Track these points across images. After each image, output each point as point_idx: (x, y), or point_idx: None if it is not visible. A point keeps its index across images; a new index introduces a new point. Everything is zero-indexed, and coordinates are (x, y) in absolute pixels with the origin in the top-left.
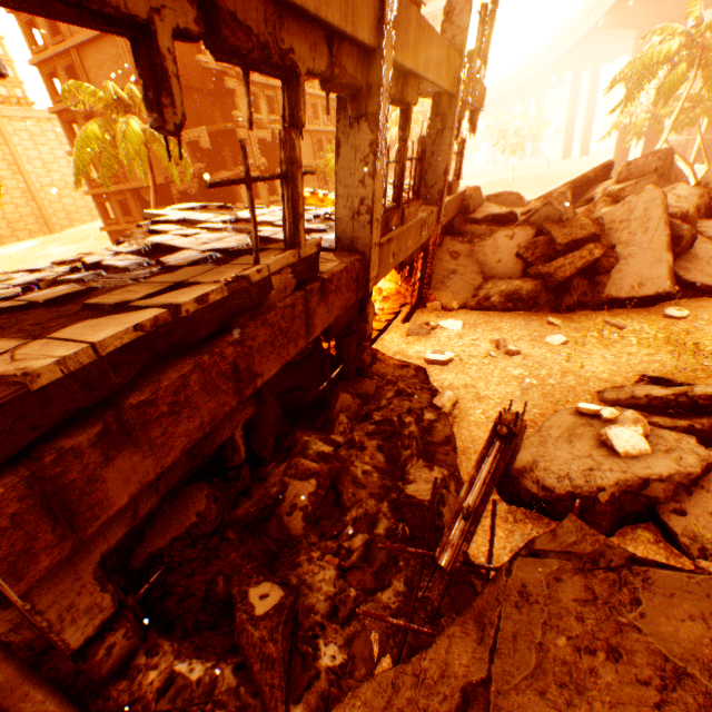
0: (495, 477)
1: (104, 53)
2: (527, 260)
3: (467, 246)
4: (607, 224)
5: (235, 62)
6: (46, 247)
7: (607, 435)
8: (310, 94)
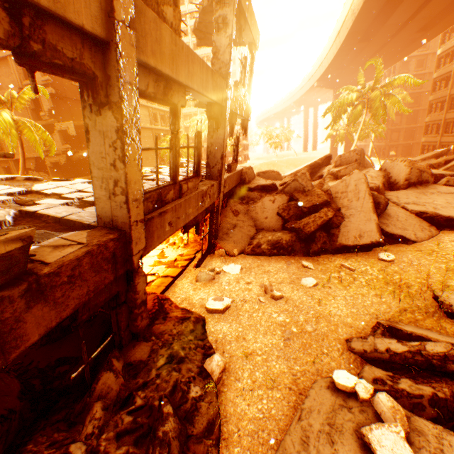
0: None
1: None
2: (285, 218)
3: (245, 206)
4: (334, 193)
5: None
6: None
7: (371, 441)
8: (152, 107)
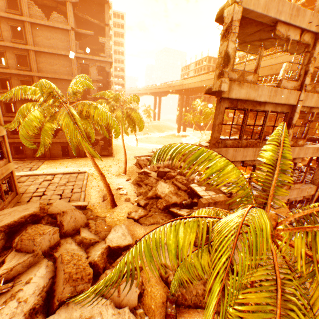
0: None
1: (56, 60)
2: None
3: None
4: None
5: None
6: None
7: None
8: None
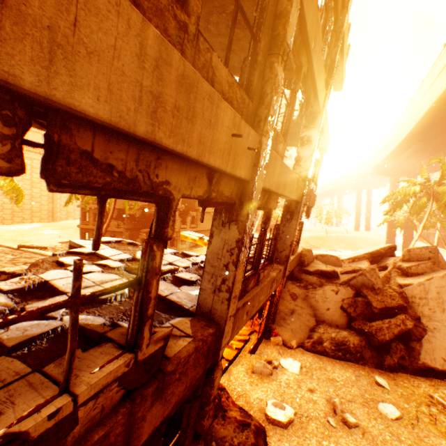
0: None
1: None
2: (351, 314)
3: (303, 290)
4: (410, 297)
5: (84, 192)
6: (43, 229)
7: None
8: None
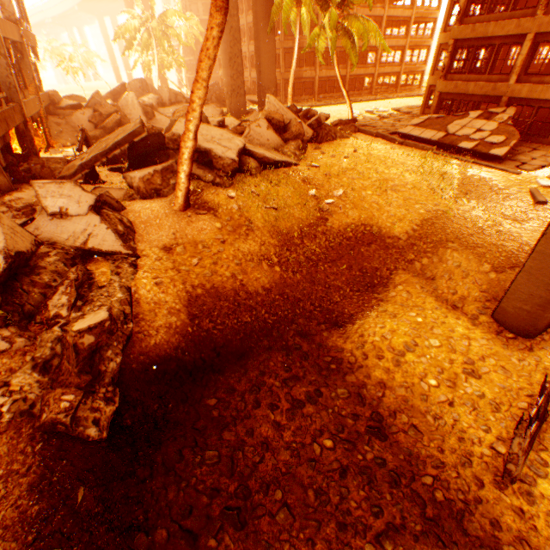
0: (84, 138)
1: None
2: (95, 123)
3: (64, 120)
4: (122, 107)
5: None
6: None
7: None
8: None
